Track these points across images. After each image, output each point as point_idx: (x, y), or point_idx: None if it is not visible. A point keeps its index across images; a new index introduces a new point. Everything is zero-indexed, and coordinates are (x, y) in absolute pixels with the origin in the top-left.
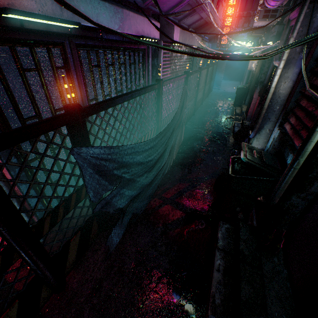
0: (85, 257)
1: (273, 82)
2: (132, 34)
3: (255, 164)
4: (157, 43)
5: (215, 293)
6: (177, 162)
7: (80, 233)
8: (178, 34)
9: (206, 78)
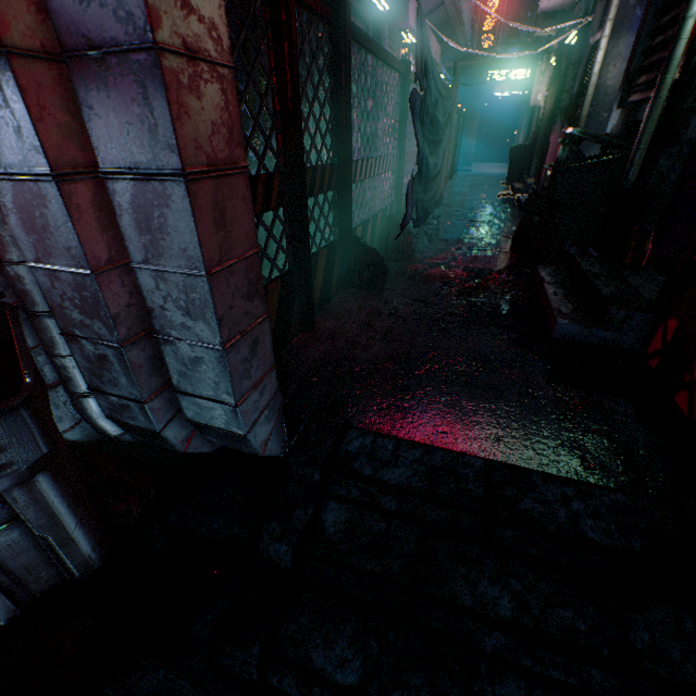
0: (328, 308)
1: (595, 65)
2: None
3: (594, 134)
4: (378, 30)
5: (559, 308)
6: (432, 236)
7: (326, 254)
8: (414, 13)
9: None
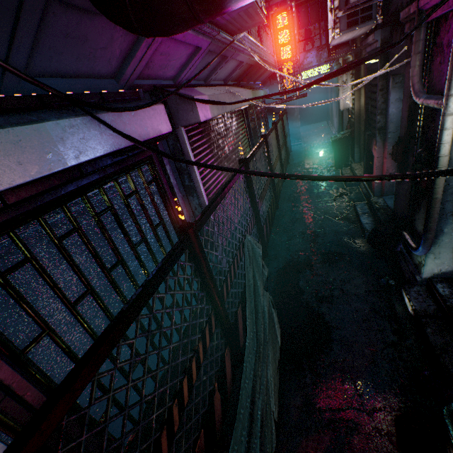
0: None
1: (442, 145)
2: (97, 156)
3: None
4: (175, 134)
5: None
6: (281, 353)
7: None
8: (207, 105)
9: (279, 142)
